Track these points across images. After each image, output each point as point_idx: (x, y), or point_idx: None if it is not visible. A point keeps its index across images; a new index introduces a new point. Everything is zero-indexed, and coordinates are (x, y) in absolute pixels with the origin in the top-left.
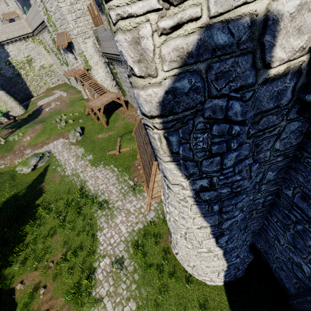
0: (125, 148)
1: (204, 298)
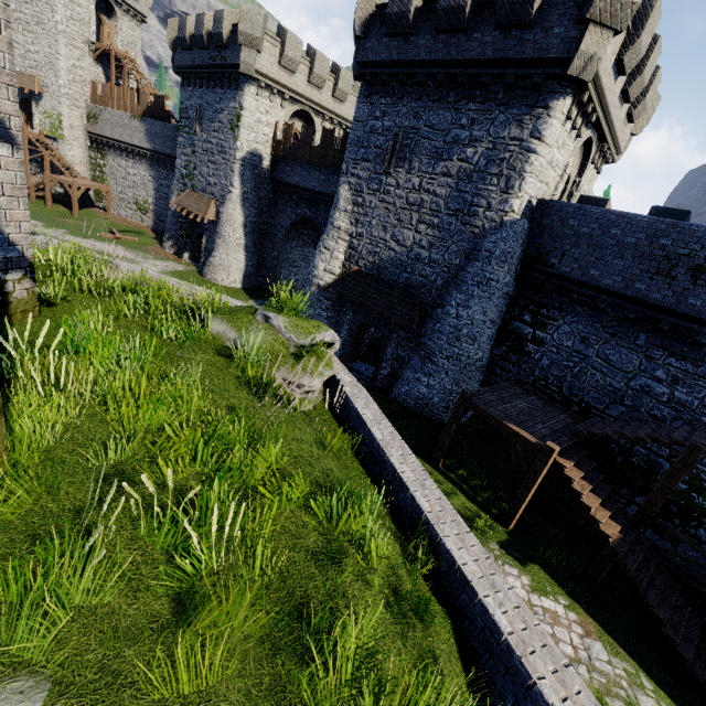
0: (128, 237)
1: (230, 289)
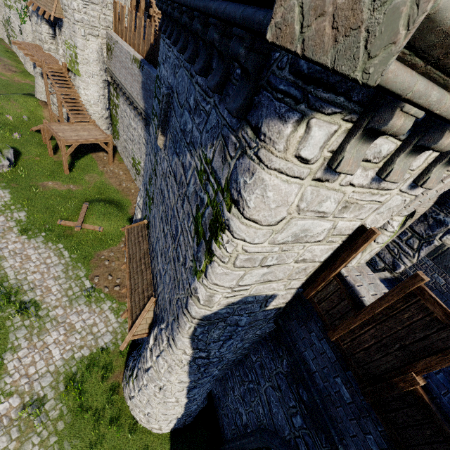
0: (92, 226)
1: (145, 448)
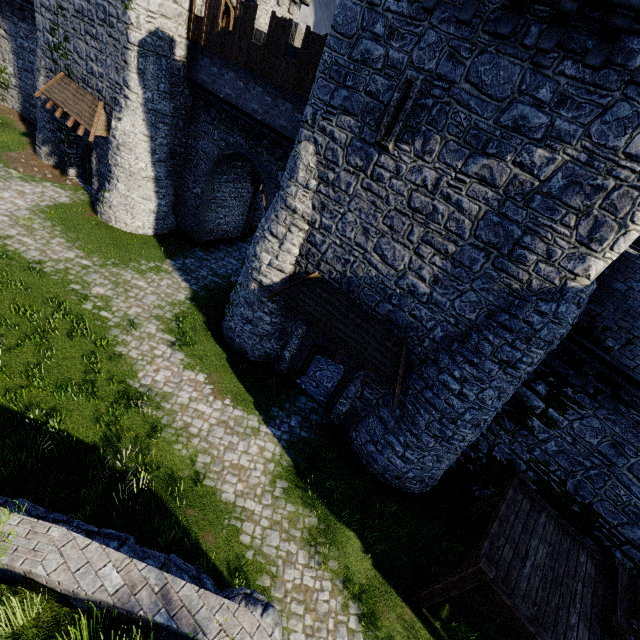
0: None
1: (137, 239)
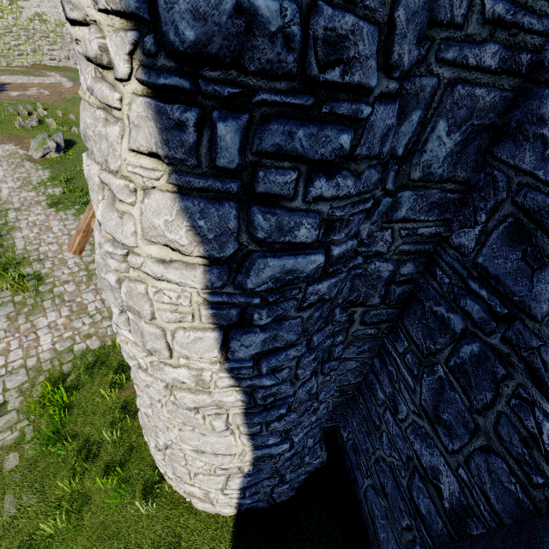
0: None
1: (172, 544)
